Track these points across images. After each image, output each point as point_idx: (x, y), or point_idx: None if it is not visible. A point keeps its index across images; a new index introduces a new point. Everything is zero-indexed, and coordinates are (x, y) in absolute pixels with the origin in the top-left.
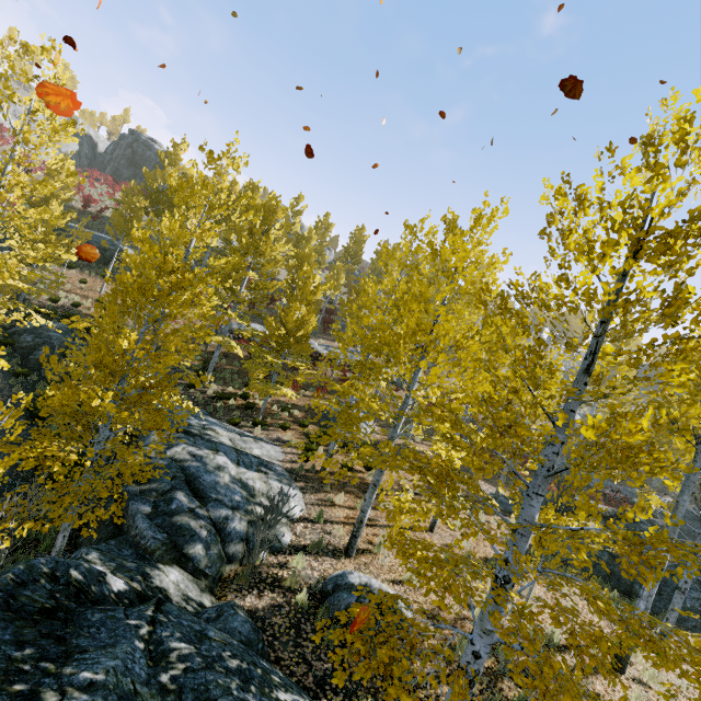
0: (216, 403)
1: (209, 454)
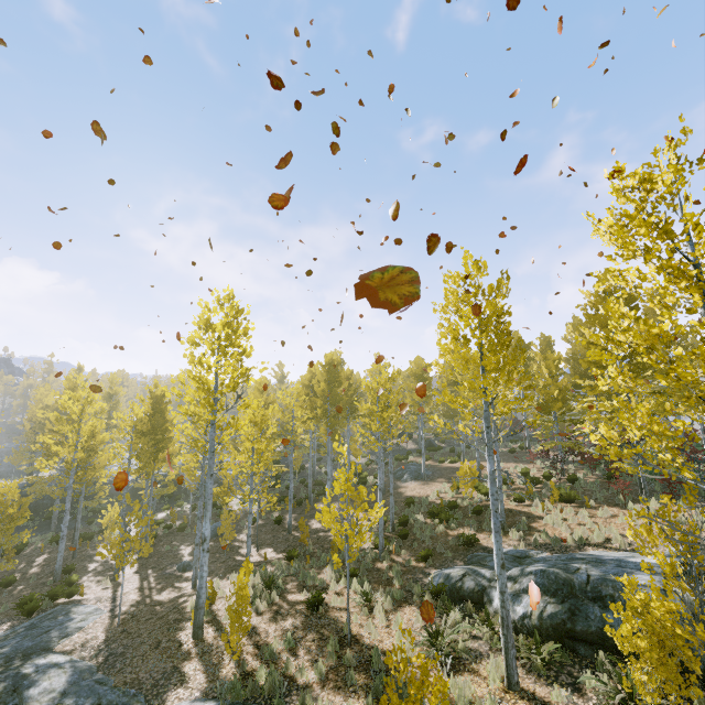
0: None
1: None
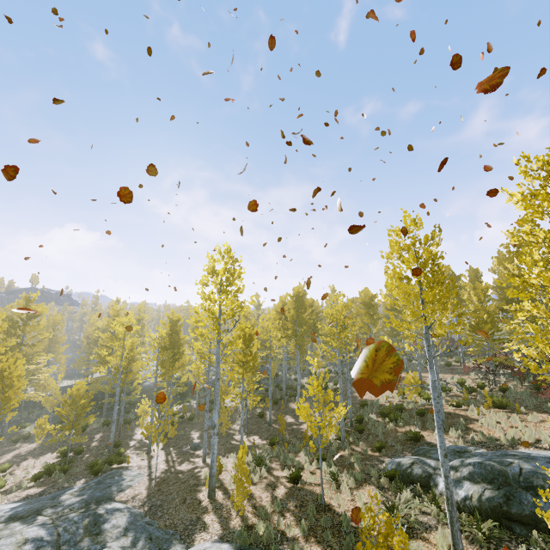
0: None
1: None
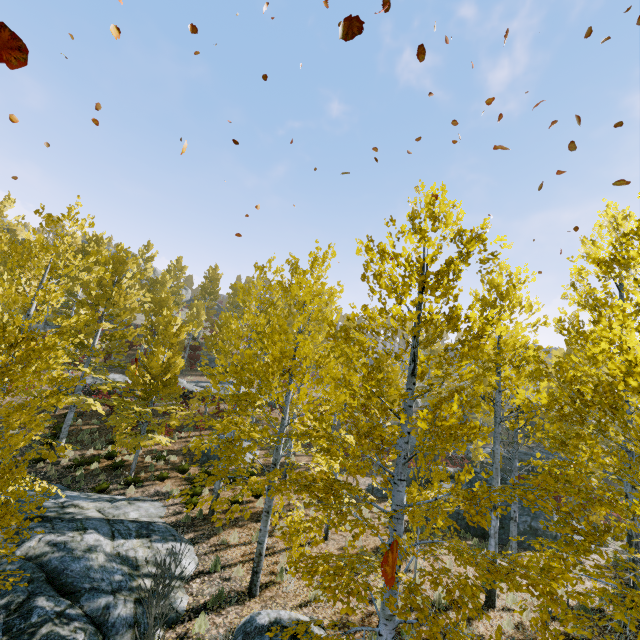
0: (74, 472)
1: (75, 536)
